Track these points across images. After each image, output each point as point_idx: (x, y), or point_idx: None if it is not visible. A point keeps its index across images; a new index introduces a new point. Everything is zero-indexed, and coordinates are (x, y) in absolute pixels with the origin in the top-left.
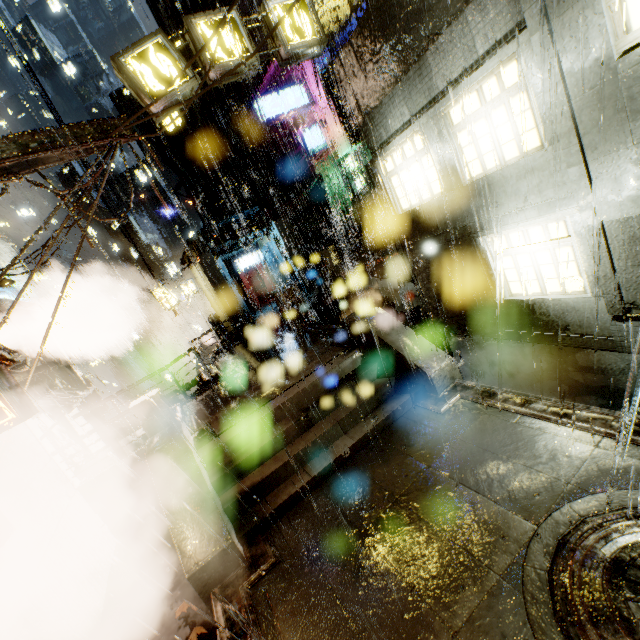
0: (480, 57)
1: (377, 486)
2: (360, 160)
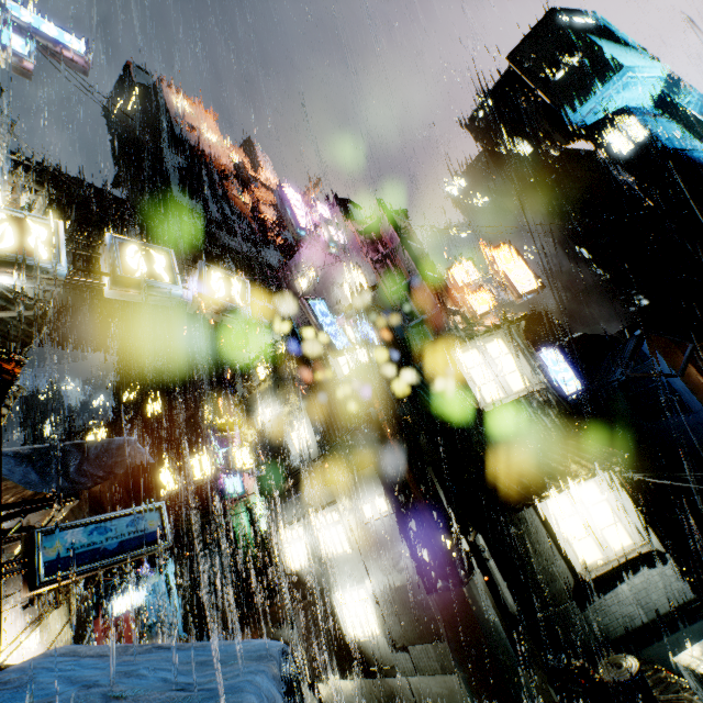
0: (324, 505)
1: None
2: (266, 509)
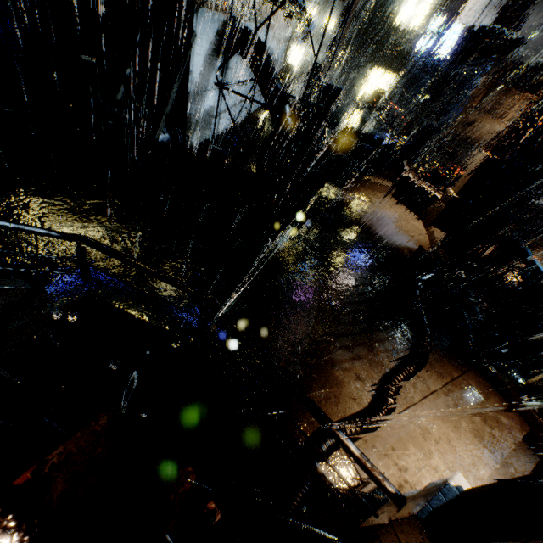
0: (314, 1)
1: None
2: None
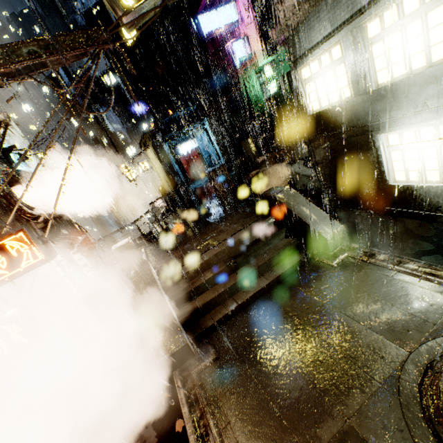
0: None
1: (286, 314)
2: (274, 69)
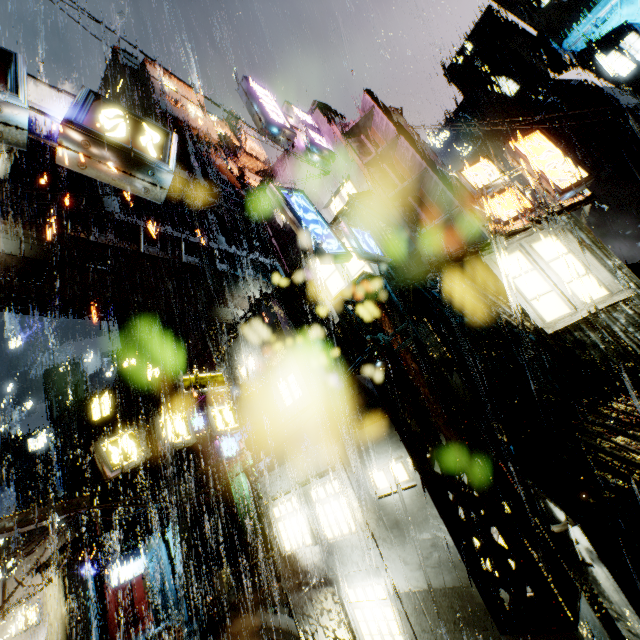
0: (322, 471)
1: None
2: None
